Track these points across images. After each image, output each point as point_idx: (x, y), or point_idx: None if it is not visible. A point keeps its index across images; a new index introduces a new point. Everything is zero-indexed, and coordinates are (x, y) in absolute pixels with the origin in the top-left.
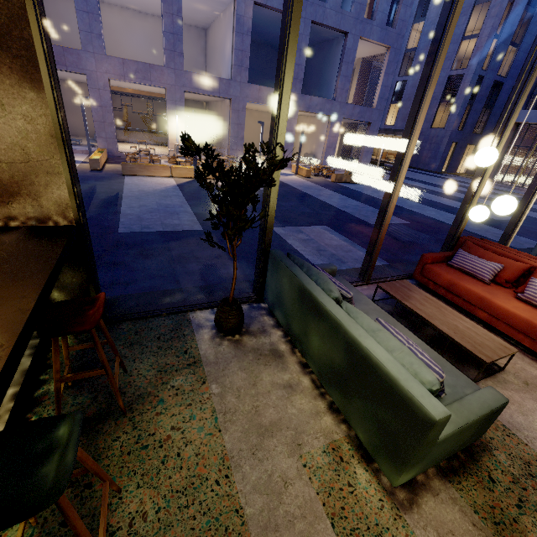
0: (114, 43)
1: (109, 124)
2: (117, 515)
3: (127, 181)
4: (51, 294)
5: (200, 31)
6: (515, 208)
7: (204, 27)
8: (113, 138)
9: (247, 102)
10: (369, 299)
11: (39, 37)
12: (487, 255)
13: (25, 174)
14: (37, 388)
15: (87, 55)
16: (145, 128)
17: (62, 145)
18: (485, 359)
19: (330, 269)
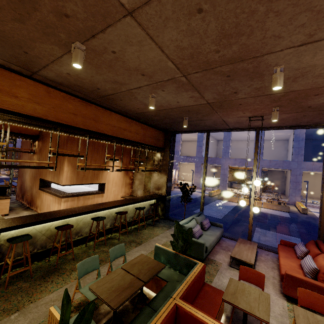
0: (240, 152)
1: (225, 181)
2: (143, 230)
3: (216, 201)
4: (159, 208)
5: (284, 141)
6: (242, 203)
7: (286, 139)
8: (225, 186)
9: (304, 171)
10: (219, 232)
11: (168, 169)
12: (308, 245)
13: (162, 186)
14: (148, 220)
15: (223, 159)
16: (248, 183)
17: (167, 183)
18: (231, 255)
19: (219, 224)
